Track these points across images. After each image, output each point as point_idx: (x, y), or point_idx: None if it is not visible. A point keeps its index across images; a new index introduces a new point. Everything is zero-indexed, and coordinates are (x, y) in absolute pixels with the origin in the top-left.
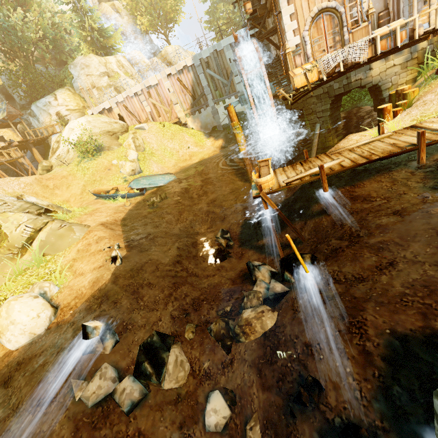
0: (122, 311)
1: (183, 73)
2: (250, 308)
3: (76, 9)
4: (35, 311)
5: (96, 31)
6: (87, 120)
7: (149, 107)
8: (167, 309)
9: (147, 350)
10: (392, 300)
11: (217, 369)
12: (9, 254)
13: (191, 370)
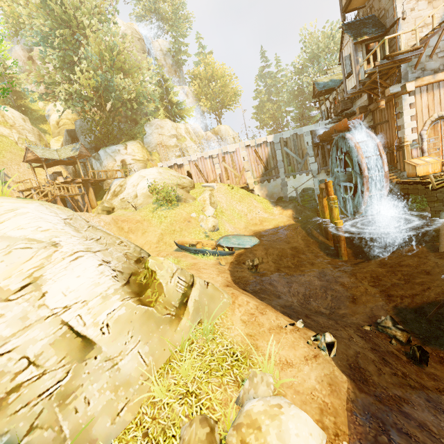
0: None
1: (261, 147)
2: None
3: (160, 85)
4: (314, 438)
5: (172, 103)
6: (159, 171)
7: (220, 170)
8: None
9: None
10: None
11: None
12: (167, 315)
13: None
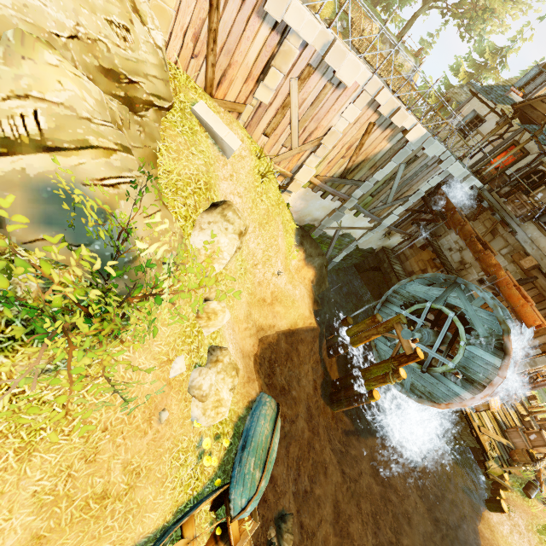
0: None
1: (386, 129)
2: None
3: None
4: None
5: None
6: None
7: (271, 94)
8: None
9: None
10: None
11: None
12: None
13: None
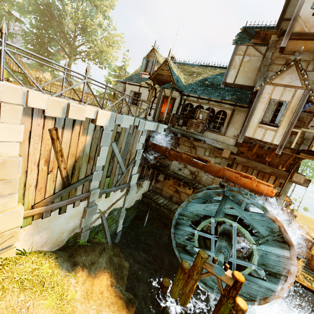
0: None
1: (74, 126)
2: None
3: None
4: None
5: None
6: None
7: None
8: None
9: None
10: None
11: None
12: None
13: None
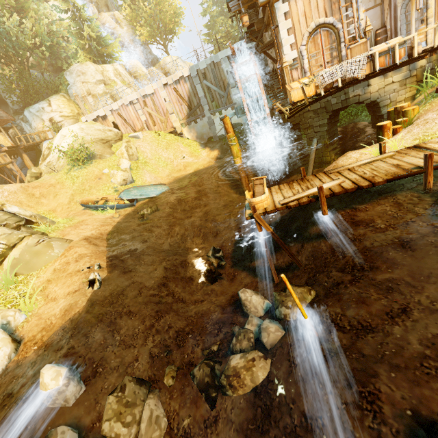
0: (93, 349)
1: (180, 83)
2: (239, 350)
3: (75, 18)
4: None
5: (94, 40)
6: (81, 127)
7: (144, 116)
8: (146, 345)
9: (116, 404)
10: (410, 364)
11: (199, 429)
12: None
13: (169, 428)
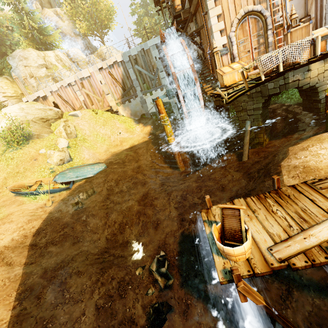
0: None
1: (114, 67)
2: None
3: (17, 10)
4: None
5: (37, 30)
6: (21, 107)
7: (82, 96)
8: None
9: None
10: None
11: None
12: None
13: None
